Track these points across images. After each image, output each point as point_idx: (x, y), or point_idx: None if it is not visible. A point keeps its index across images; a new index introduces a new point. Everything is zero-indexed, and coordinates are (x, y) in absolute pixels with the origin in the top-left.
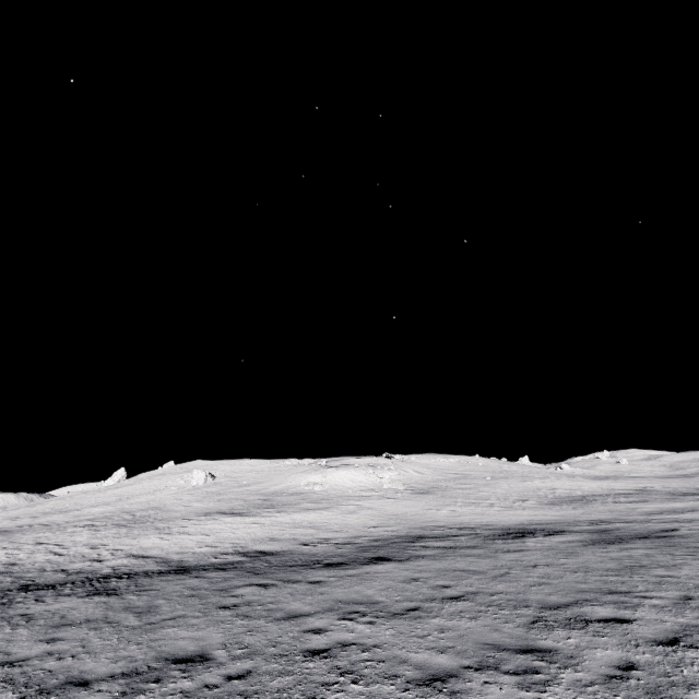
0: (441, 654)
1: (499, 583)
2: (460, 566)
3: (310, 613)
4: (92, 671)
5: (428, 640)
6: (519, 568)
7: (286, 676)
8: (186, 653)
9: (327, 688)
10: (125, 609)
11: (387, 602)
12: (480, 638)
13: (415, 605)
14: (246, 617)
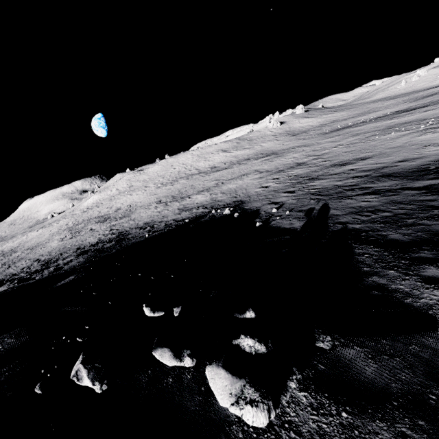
0: None
1: None
2: None
3: None
4: None
5: None
6: None
7: None
8: None
9: None
10: None
11: None
12: None
13: None
14: None
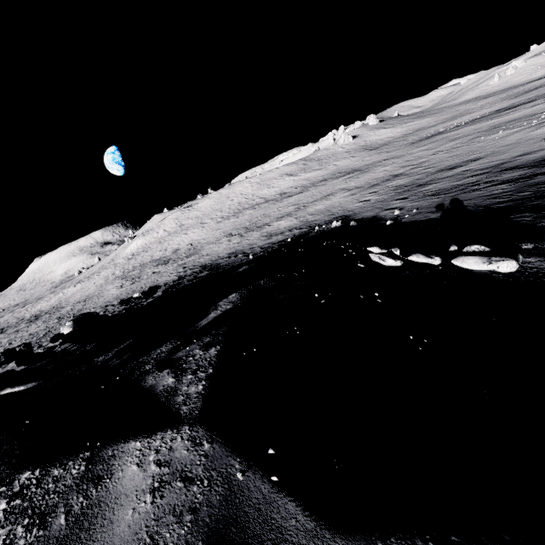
0: None
1: None
2: None
3: None
4: None
5: None
6: None
7: None
8: None
9: None
10: None
11: None
12: None
13: None
14: None
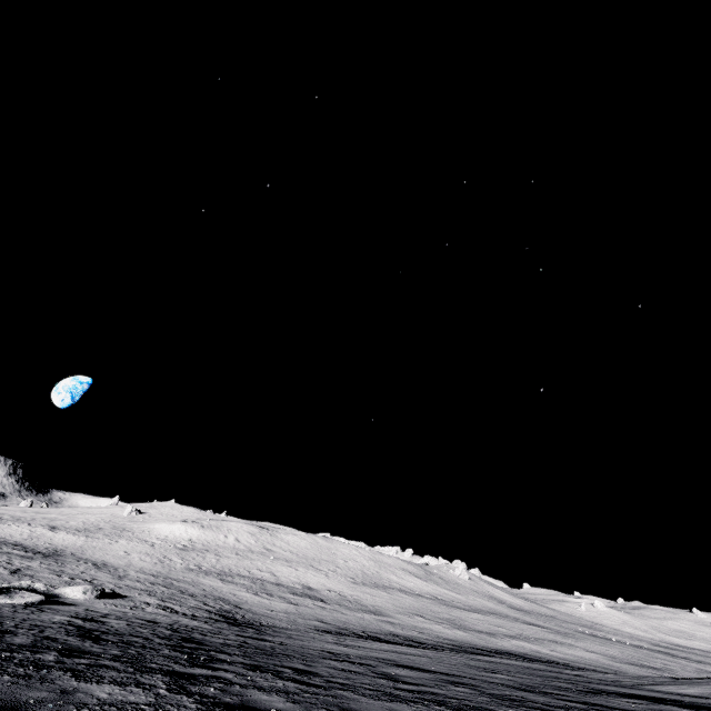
0: None
1: None
2: None
3: None
4: None
5: None
6: None
7: None
8: None
9: None
10: None
11: None
12: None
13: None
14: None
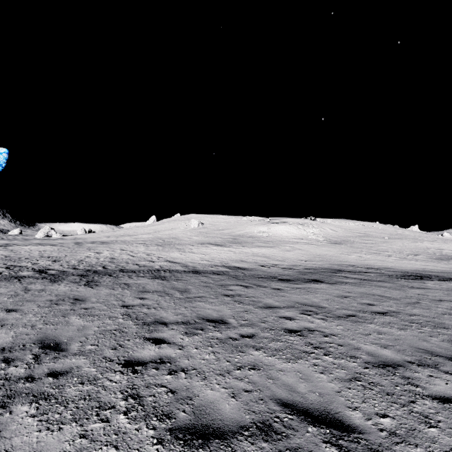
0: (385, 349)
1: (414, 308)
2: (377, 292)
3: (280, 307)
4: (166, 317)
5: (371, 338)
6: (427, 300)
7: (277, 342)
8: (212, 317)
9: (307, 355)
10: (172, 288)
11: (330, 308)
12: (412, 343)
13: (352, 313)
14: (240, 303)
